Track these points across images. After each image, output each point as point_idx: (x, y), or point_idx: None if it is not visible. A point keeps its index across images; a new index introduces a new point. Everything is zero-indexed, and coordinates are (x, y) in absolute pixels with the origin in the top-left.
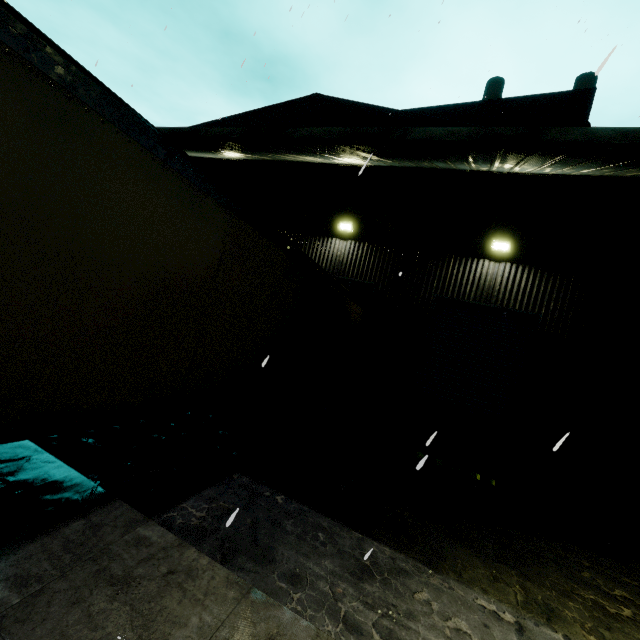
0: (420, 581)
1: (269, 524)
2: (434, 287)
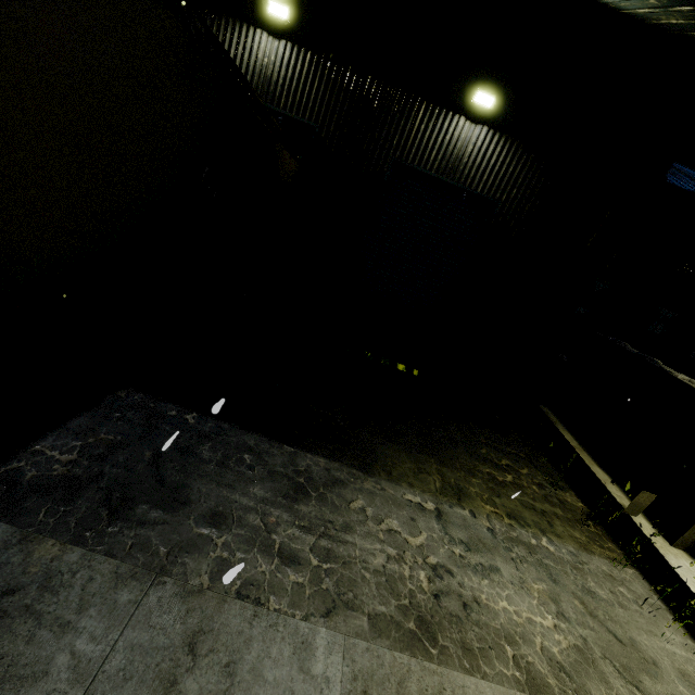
0: (355, 489)
1: (178, 455)
2: (394, 146)
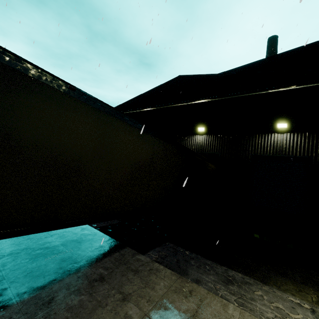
0: (257, 287)
1: (184, 261)
2: (250, 150)
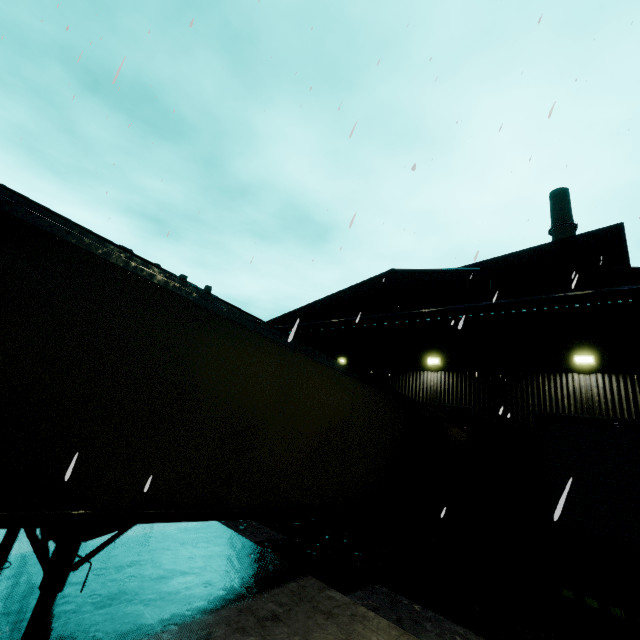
0: None
1: (411, 622)
2: (530, 404)
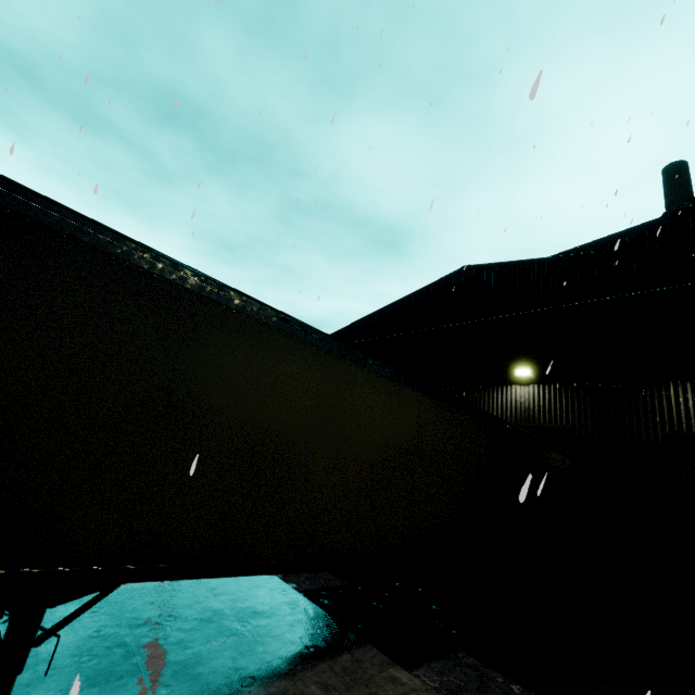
0: None
1: None
2: (658, 422)
